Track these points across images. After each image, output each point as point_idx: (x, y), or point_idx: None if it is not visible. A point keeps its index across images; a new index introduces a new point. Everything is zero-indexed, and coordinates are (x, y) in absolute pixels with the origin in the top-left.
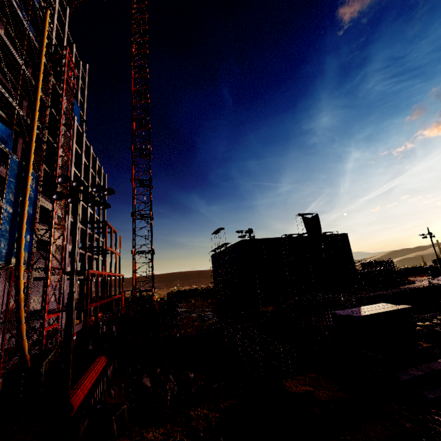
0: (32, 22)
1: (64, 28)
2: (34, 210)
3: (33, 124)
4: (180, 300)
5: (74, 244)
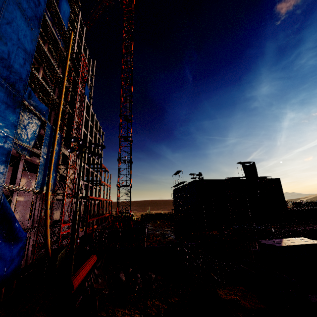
0: (63, 40)
1: (82, 40)
2: (58, 156)
3: (60, 103)
4: (150, 220)
5: (79, 180)
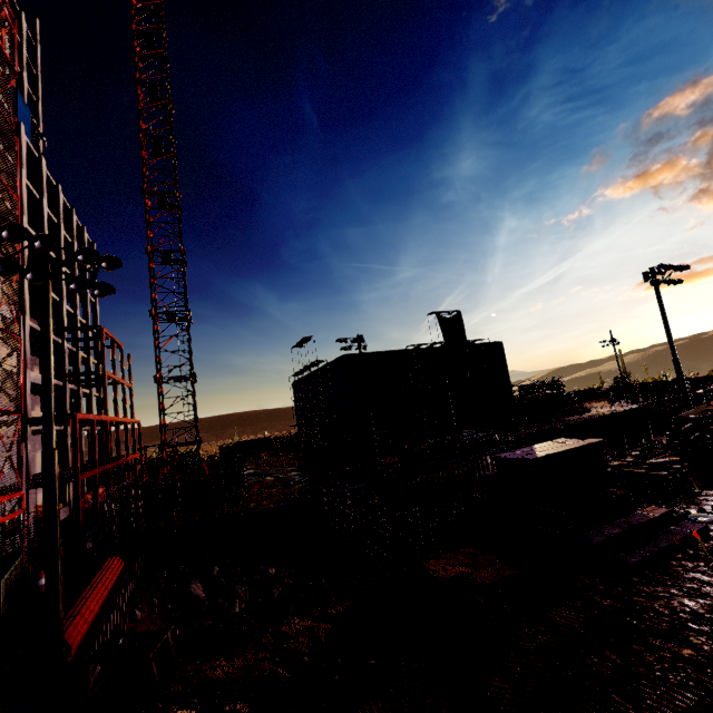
0: None
1: None
2: None
3: None
4: (244, 456)
5: (47, 361)
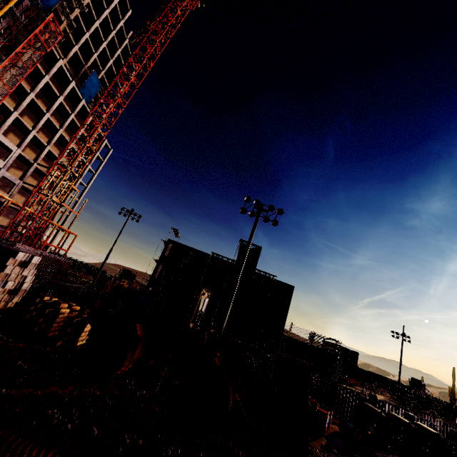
0: None
1: (118, 24)
2: None
3: None
4: None
5: None
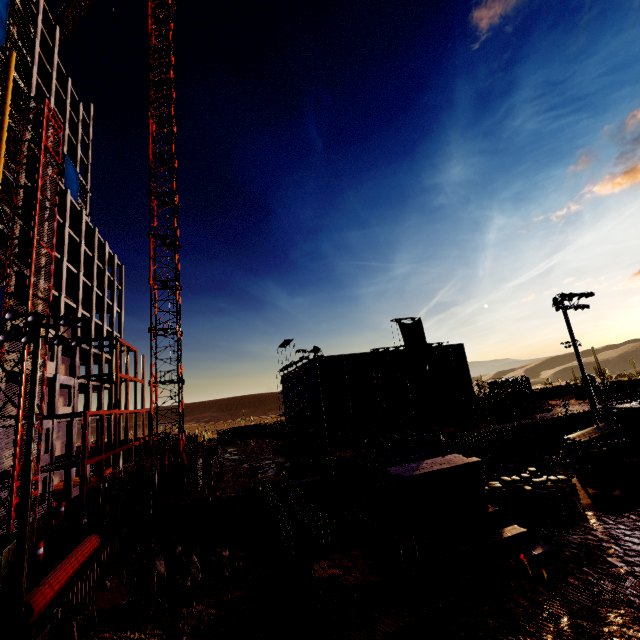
0: None
1: (52, 57)
2: None
3: None
4: (235, 441)
5: (33, 396)
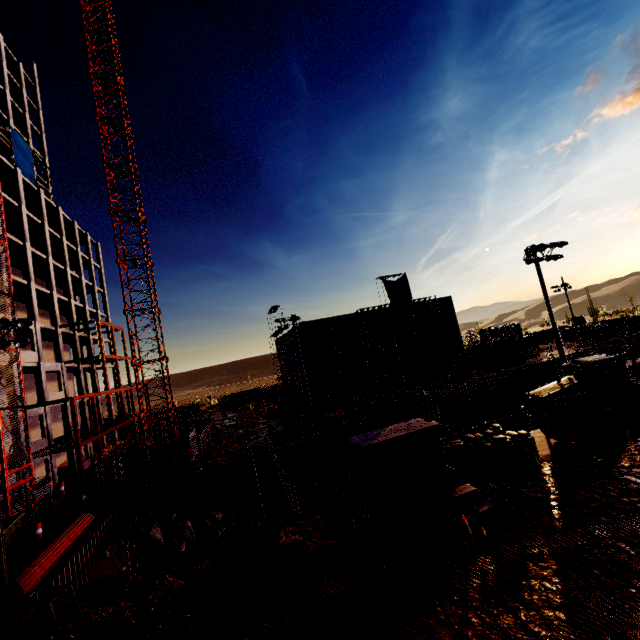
0: None
1: None
2: None
3: None
4: (235, 407)
5: None
